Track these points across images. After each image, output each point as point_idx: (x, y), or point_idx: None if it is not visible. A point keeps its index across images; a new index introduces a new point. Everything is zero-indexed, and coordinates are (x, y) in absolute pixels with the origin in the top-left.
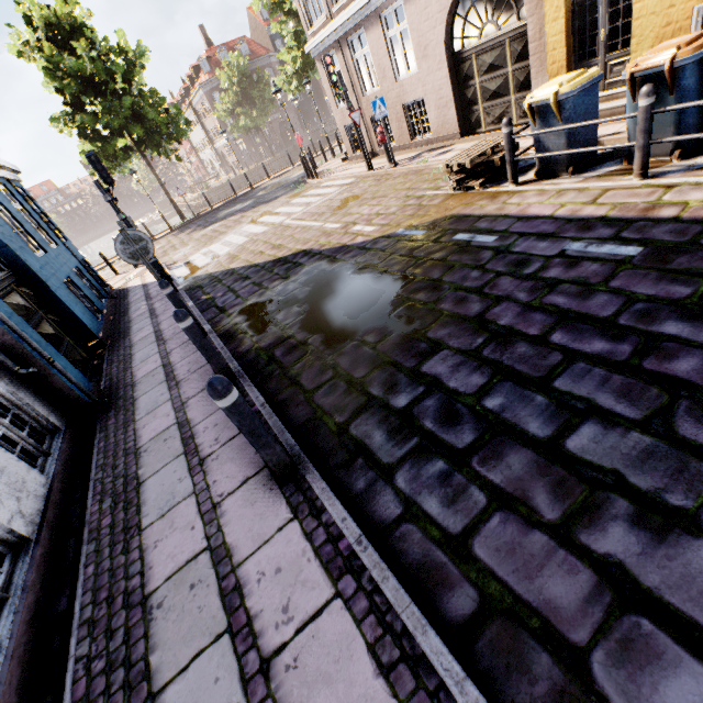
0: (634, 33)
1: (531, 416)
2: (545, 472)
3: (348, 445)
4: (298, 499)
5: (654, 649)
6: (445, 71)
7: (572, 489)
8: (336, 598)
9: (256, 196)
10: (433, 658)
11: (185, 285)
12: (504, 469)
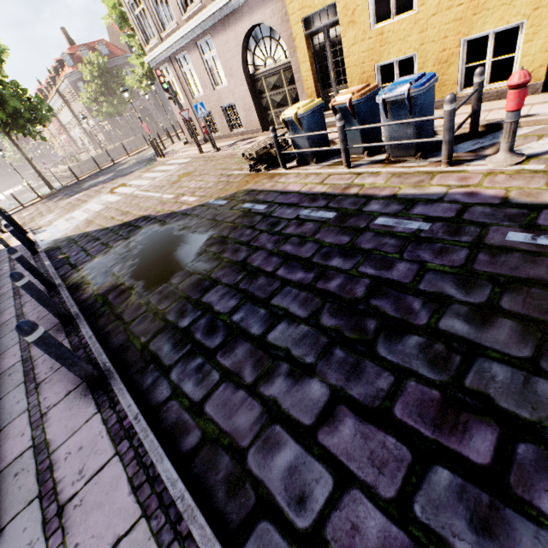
0: (348, 76)
1: (255, 323)
2: (253, 355)
3: (146, 357)
4: (103, 399)
5: (277, 440)
6: (246, 87)
7: (264, 362)
8: (115, 456)
9: (117, 169)
10: (163, 474)
11: (46, 246)
12: (233, 357)
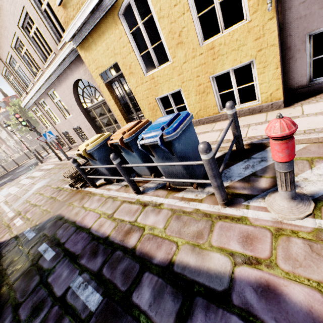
0: (140, 106)
1: None
2: None
3: None
4: None
5: None
6: (83, 116)
7: None
8: None
9: (15, 172)
10: None
11: None
12: None
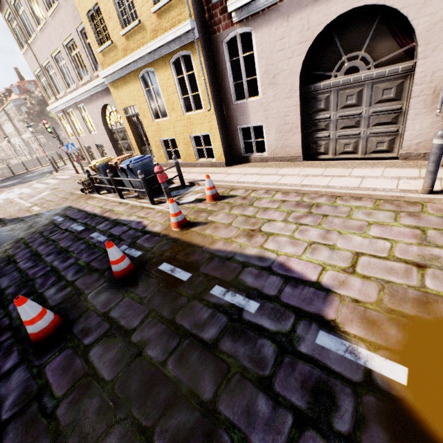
0: (150, 142)
1: None
2: None
3: None
4: None
5: None
6: (107, 136)
7: None
8: None
9: (24, 177)
10: None
11: None
12: None
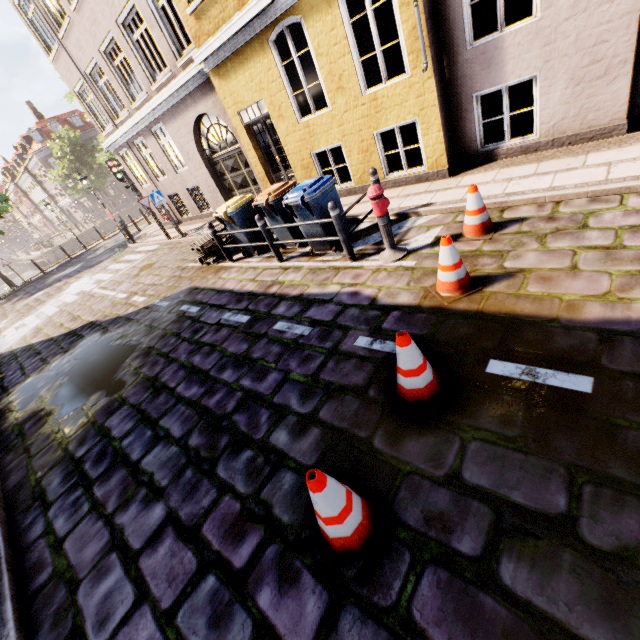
0: (290, 162)
1: (138, 447)
2: (124, 483)
3: (36, 494)
4: None
5: (109, 567)
6: (205, 170)
7: (129, 489)
8: None
9: (87, 258)
10: (0, 616)
11: None
12: (107, 486)
